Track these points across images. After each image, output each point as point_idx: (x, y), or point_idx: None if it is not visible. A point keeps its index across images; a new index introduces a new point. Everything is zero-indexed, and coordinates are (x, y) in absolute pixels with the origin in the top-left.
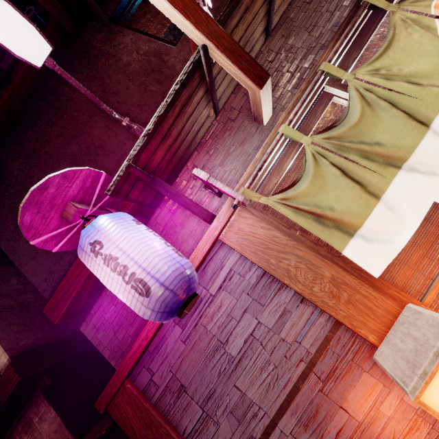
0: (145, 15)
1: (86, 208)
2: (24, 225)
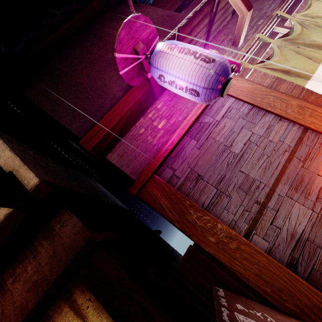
0: (157, 5)
1: (147, 50)
2: (119, 37)
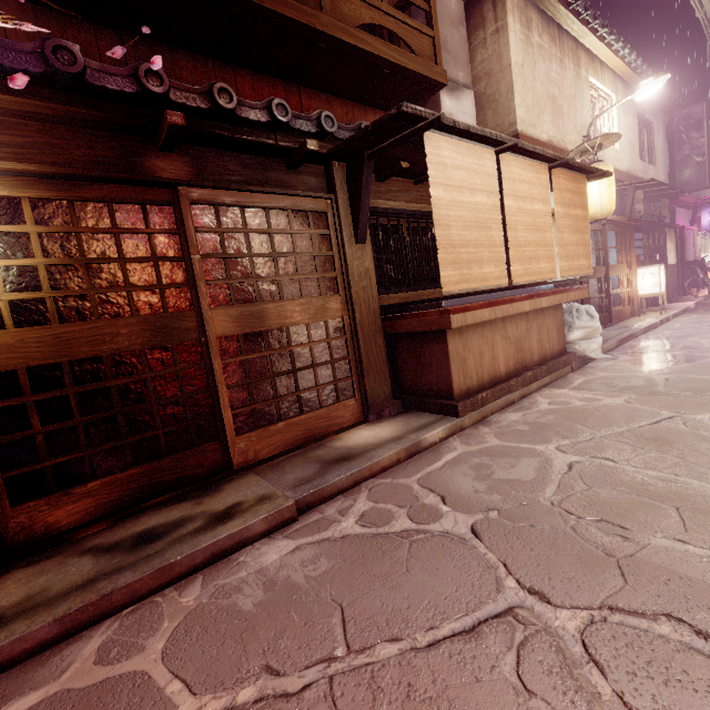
0: None
1: None
2: None
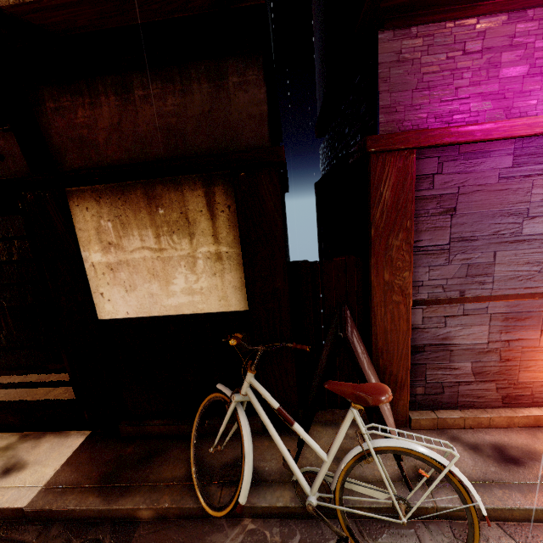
0: None
1: None
2: None
